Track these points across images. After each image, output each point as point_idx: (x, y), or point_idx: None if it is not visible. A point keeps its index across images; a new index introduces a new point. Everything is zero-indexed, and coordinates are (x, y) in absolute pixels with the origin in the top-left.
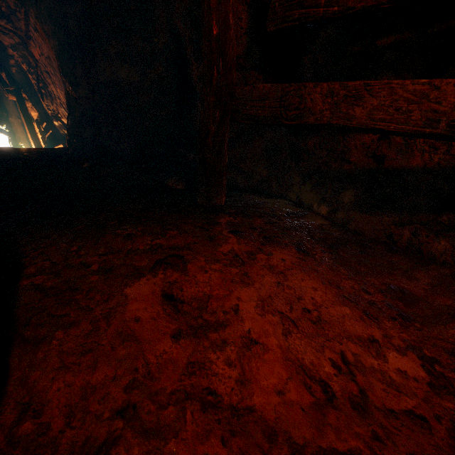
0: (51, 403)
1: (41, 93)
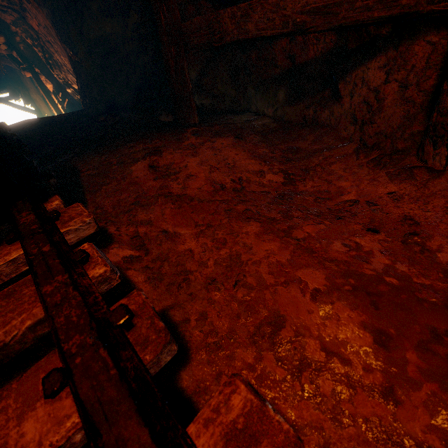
0: (106, 207)
1: (49, 64)
